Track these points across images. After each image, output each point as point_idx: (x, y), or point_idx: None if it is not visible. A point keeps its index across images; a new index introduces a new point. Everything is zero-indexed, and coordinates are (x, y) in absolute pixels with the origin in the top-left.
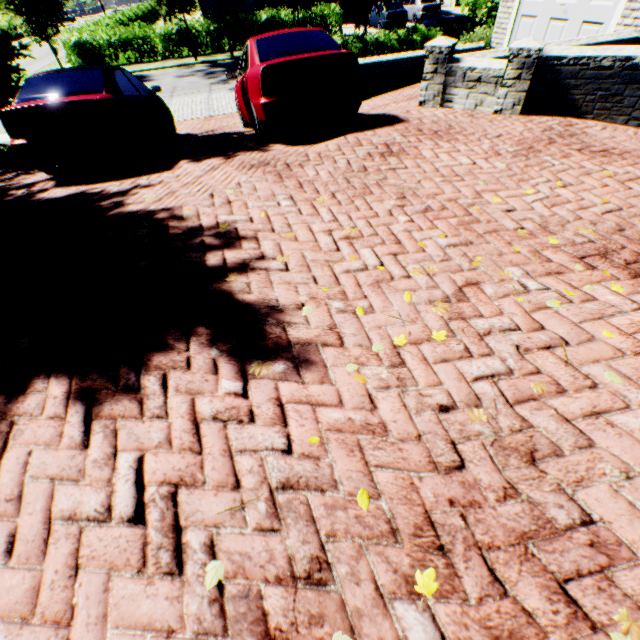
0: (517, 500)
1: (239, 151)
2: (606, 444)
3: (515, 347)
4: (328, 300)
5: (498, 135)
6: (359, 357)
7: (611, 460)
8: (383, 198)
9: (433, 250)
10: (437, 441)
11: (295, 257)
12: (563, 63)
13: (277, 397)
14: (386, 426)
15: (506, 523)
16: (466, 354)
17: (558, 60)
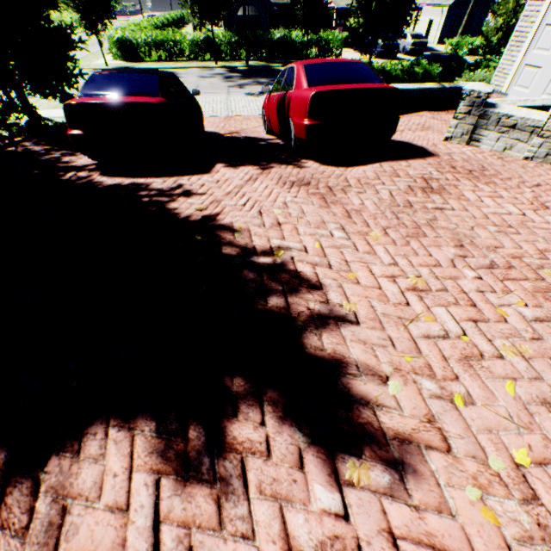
0: None
1: (272, 162)
2: None
3: None
4: (415, 375)
5: (536, 184)
6: (477, 475)
7: None
8: (439, 243)
9: (517, 321)
10: None
11: (363, 306)
12: None
13: (388, 528)
14: None
15: None
16: None
17: None
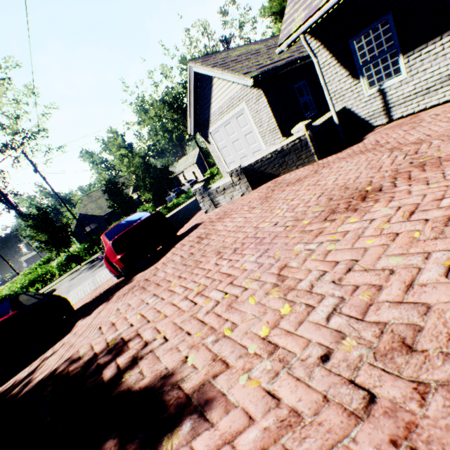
0: (432, 391)
1: (115, 292)
2: (434, 298)
3: (332, 282)
4: (203, 340)
5: (249, 201)
6: (244, 366)
7: (448, 306)
8: (209, 260)
9: (251, 265)
10: (340, 389)
11: (169, 327)
12: (253, 165)
13: None
14: (296, 410)
15: (447, 423)
16: (309, 308)
17: (250, 165)
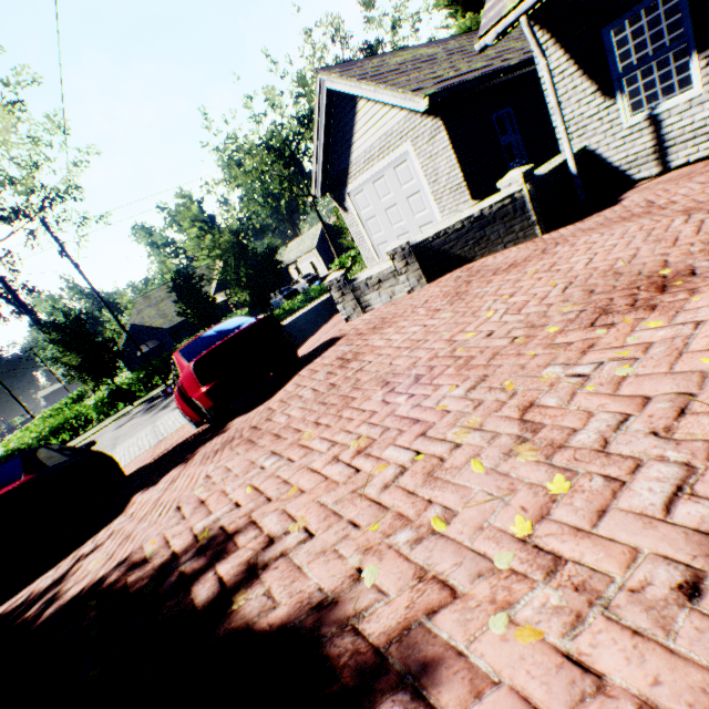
0: None
1: (198, 447)
2: None
3: (651, 435)
4: (387, 538)
5: (425, 301)
6: (493, 595)
7: None
8: (368, 395)
9: (456, 404)
10: None
11: (312, 512)
12: (430, 241)
13: None
14: (655, 705)
15: None
16: (614, 483)
17: (425, 241)
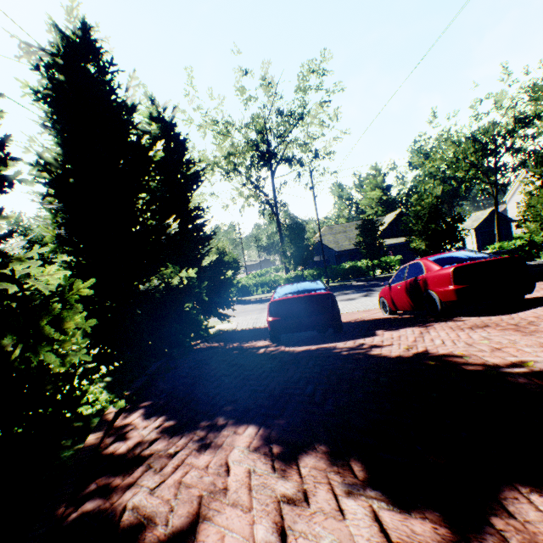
0: None
1: (425, 322)
2: None
3: None
4: None
5: None
6: None
7: None
8: None
9: None
10: None
11: None
12: None
13: None
14: None
15: None
16: None
17: None
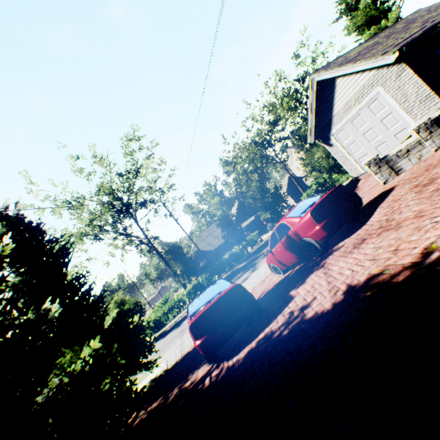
0: None
1: (318, 263)
2: None
3: None
4: None
5: None
6: None
7: None
8: None
9: None
10: None
11: None
12: None
13: None
14: None
15: None
16: None
17: None
